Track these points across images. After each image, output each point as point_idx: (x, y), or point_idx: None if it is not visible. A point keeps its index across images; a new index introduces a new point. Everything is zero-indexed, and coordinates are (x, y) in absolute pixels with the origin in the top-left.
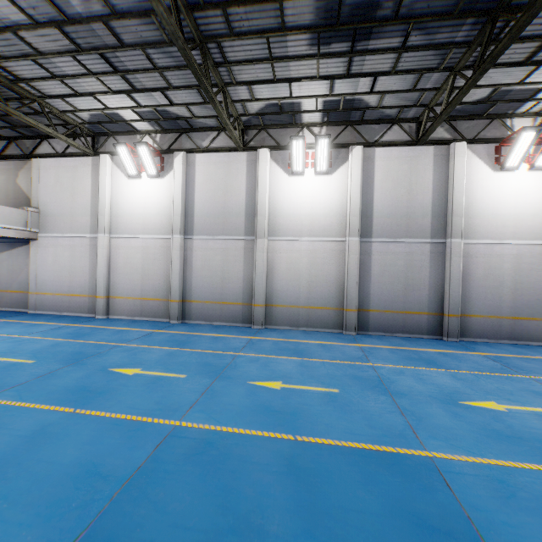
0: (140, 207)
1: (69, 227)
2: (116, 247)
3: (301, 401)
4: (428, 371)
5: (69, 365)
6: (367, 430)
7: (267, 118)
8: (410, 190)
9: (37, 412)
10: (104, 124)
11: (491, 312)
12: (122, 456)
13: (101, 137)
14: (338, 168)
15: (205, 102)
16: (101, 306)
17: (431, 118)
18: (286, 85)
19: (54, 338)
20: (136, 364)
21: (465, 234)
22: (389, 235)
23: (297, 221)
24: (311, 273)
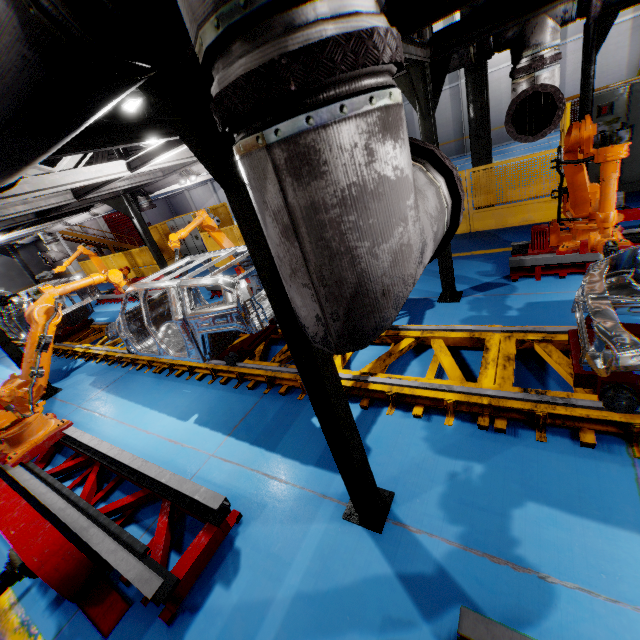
0: None
1: None
2: None
3: None
4: None
5: None
6: None
7: None
8: None
9: None
10: None
11: (495, 126)
12: None
13: None
14: None
15: None
16: None
17: None
18: None
19: None
20: None
21: None
22: None
23: None
24: None
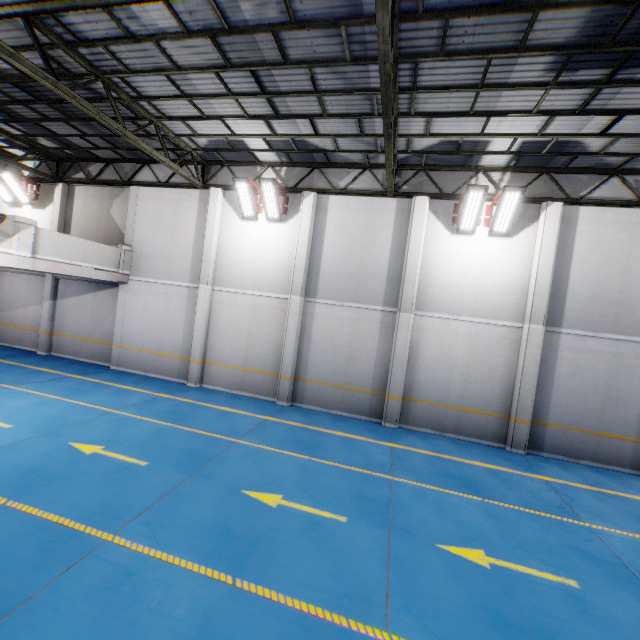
0: (252, 256)
1: (165, 272)
2: (219, 302)
3: (539, 605)
4: None
5: (190, 476)
6: None
7: (432, 157)
8: (625, 269)
9: (187, 578)
10: (221, 151)
11: None
12: None
13: (213, 166)
14: (522, 229)
15: (360, 135)
16: (195, 372)
17: None
18: (481, 120)
19: (154, 419)
20: (272, 485)
21: None
22: (588, 327)
23: (457, 294)
24: (468, 365)
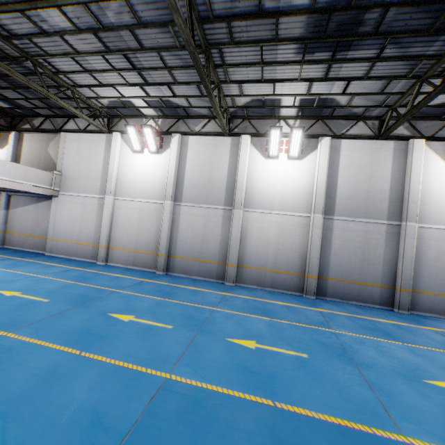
0: (140, 176)
1: (83, 188)
2: (118, 207)
3: (275, 364)
4: (387, 343)
5: (75, 307)
6: (340, 403)
7: (250, 110)
8: (370, 177)
9: (50, 352)
10: (119, 108)
11: (440, 291)
12: (121, 406)
13: (115, 119)
14: (308, 154)
15: (201, 96)
16: (102, 254)
17: (393, 117)
18: (271, 85)
19: (64, 279)
20: (130, 311)
21: (419, 218)
22: (350, 215)
23: (269, 197)
24: (278, 242)
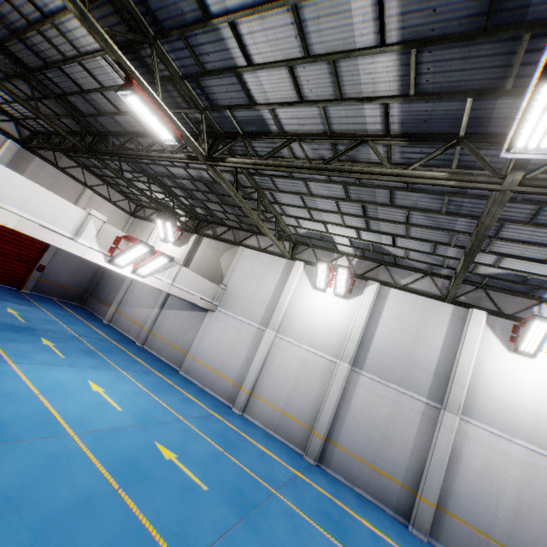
0: (314, 318)
1: (244, 311)
2: (277, 347)
3: None
4: None
5: (240, 520)
6: None
7: (494, 280)
8: None
9: None
10: (312, 238)
11: None
12: None
13: (301, 246)
14: None
15: (431, 253)
16: (241, 400)
17: None
18: None
19: (210, 438)
20: None
21: None
22: None
23: (510, 412)
24: (520, 497)
